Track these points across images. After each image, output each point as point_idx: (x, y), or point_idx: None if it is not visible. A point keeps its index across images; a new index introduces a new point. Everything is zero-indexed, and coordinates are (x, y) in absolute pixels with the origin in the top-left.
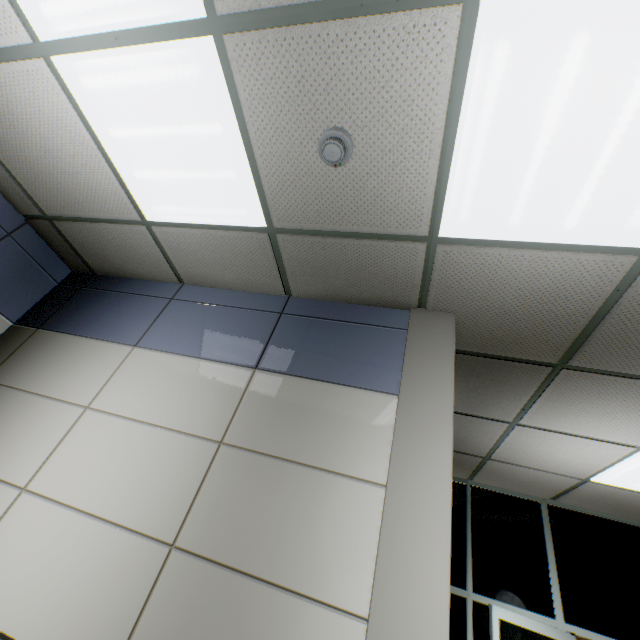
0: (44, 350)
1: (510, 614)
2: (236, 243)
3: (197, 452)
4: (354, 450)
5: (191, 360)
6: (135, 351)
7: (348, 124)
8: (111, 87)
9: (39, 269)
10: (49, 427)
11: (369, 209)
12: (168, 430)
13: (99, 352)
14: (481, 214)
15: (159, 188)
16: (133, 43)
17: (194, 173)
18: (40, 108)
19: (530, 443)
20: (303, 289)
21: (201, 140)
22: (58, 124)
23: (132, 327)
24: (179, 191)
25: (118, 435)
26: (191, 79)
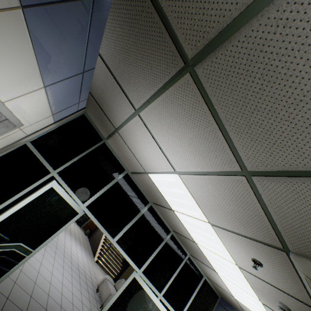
0: None
1: (61, 189)
2: None
3: None
4: None
5: None
6: None
7: None
8: None
9: None
10: None
11: None
12: None
13: None
14: None
15: None
16: None
17: None
18: None
19: (138, 135)
20: None
21: None
22: None
23: None
24: None
25: None
26: None
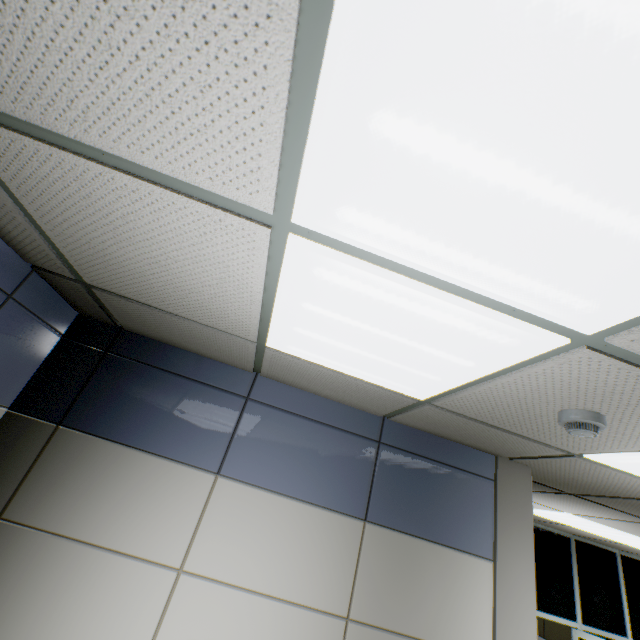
0: (83, 468)
1: None
2: (369, 390)
3: (326, 631)
4: (465, 623)
5: (293, 503)
6: (220, 482)
7: (613, 416)
8: (361, 292)
9: (42, 327)
10: (136, 601)
11: (548, 433)
12: (289, 603)
13: (170, 480)
14: (637, 465)
15: (318, 345)
16: (451, 291)
17: (386, 359)
18: (197, 243)
19: None
20: (406, 421)
21: (432, 357)
22: (215, 263)
23: (205, 440)
24: (345, 355)
25: (232, 611)
26: (491, 340)
